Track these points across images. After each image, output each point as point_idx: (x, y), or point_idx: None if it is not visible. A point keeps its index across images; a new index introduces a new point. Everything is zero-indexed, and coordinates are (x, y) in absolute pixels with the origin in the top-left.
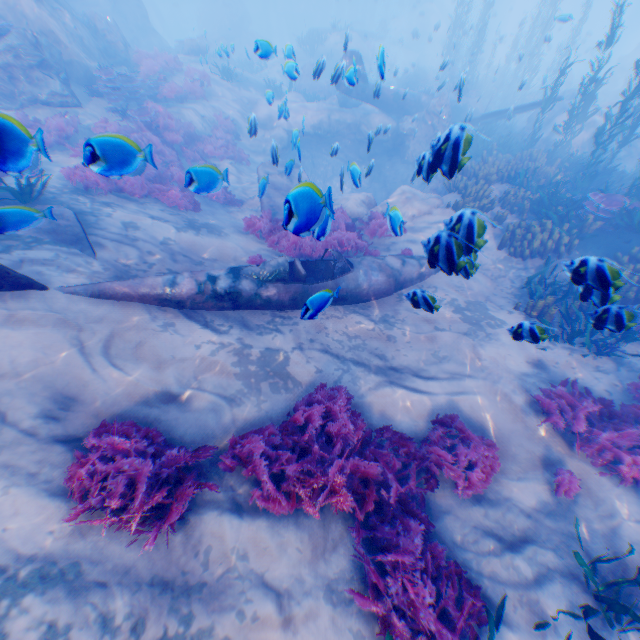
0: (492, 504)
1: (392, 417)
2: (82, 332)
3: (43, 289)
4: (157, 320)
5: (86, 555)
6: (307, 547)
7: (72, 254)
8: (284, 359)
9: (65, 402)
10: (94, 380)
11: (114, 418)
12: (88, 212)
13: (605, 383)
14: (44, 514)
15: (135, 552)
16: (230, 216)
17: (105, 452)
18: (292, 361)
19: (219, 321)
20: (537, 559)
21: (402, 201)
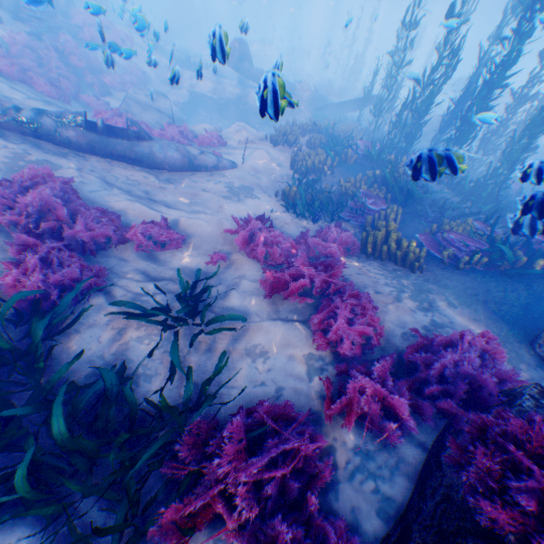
0: (160, 263)
1: (124, 217)
2: None
3: None
4: None
5: None
6: None
7: None
8: (57, 170)
9: None
10: None
11: None
12: None
13: None
14: None
15: None
16: None
17: None
18: (64, 173)
19: (17, 140)
20: (166, 286)
21: (235, 131)
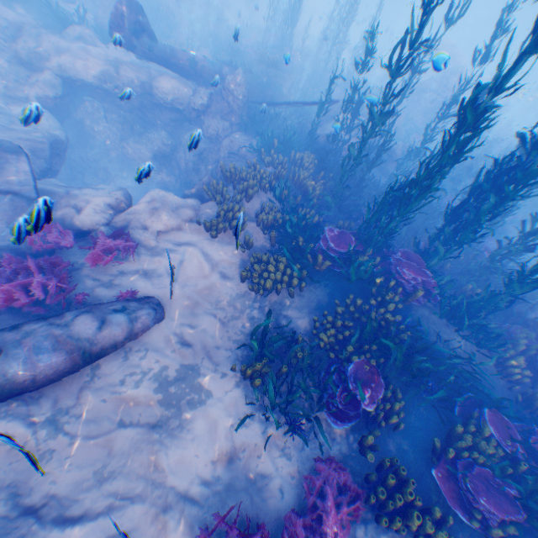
0: None
1: None
2: None
3: None
4: None
5: None
6: None
7: None
8: None
9: None
10: None
11: None
12: None
13: (284, 476)
14: None
15: None
16: None
17: None
18: None
19: None
20: None
21: (151, 212)
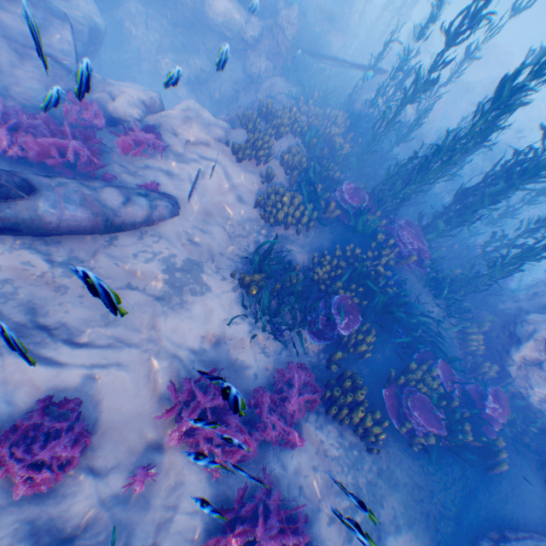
0: (56, 502)
1: None
2: None
3: None
4: None
5: None
6: None
7: None
8: None
9: None
10: None
11: None
12: None
13: (260, 366)
14: None
15: None
16: None
17: None
18: None
19: None
20: None
21: (184, 120)
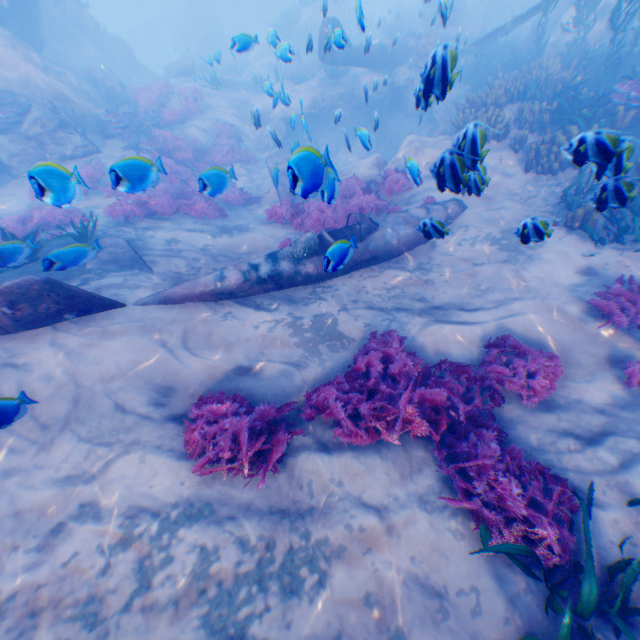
0: (563, 408)
1: (447, 352)
2: (161, 333)
3: (122, 306)
4: (216, 312)
5: (214, 497)
6: (393, 470)
7: (134, 274)
8: (333, 322)
9: (165, 388)
10: (181, 368)
11: (205, 394)
12: (135, 239)
13: None
14: (174, 472)
15: (251, 491)
16: (252, 213)
17: (207, 418)
18: (341, 322)
19: (268, 302)
20: (619, 447)
21: (412, 152)
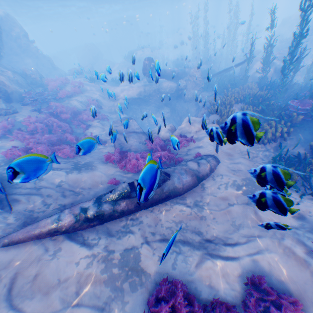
0: None
1: (218, 287)
2: None
3: None
4: (49, 250)
5: None
6: None
7: None
8: (137, 256)
9: None
10: None
11: None
12: None
13: None
14: None
15: None
16: (99, 152)
17: None
18: (143, 256)
19: (92, 236)
20: None
21: (189, 125)
